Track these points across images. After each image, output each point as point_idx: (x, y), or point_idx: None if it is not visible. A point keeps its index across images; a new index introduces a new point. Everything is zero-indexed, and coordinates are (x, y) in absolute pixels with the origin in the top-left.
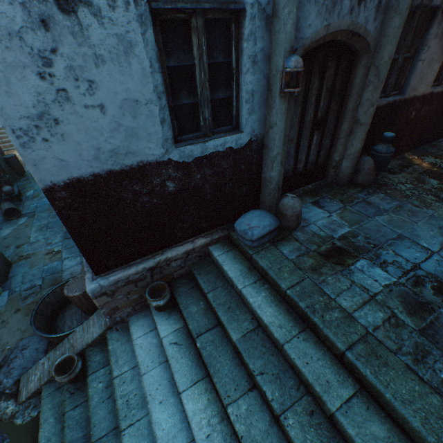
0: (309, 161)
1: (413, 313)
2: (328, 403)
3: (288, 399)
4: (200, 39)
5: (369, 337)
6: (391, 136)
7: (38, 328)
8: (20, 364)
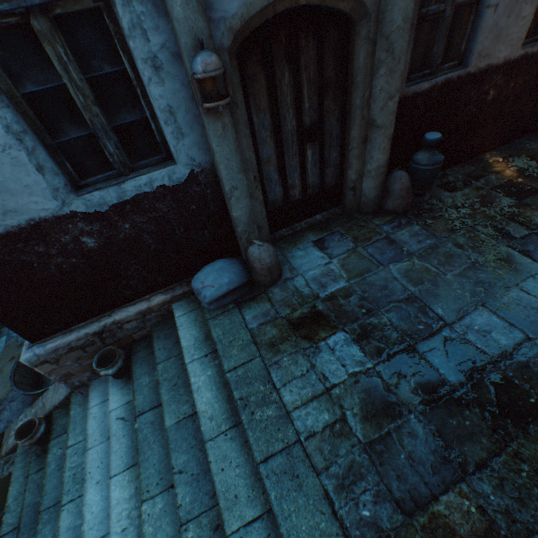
0: (308, 185)
1: (370, 418)
2: (225, 524)
3: (198, 507)
4: (55, 49)
5: (296, 448)
6: (434, 138)
7: (18, 383)
8: (7, 417)
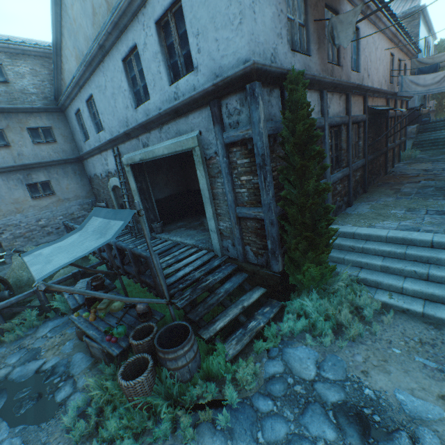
0: None
1: None
2: None
3: None
4: None
5: None
6: None
7: None
8: None
